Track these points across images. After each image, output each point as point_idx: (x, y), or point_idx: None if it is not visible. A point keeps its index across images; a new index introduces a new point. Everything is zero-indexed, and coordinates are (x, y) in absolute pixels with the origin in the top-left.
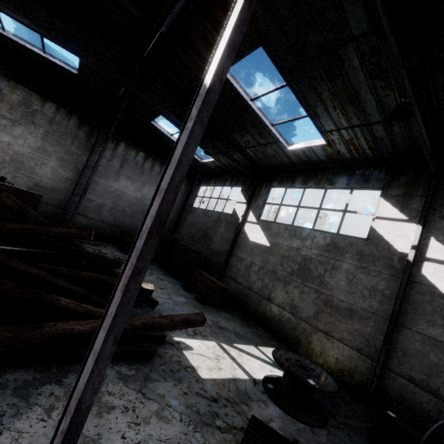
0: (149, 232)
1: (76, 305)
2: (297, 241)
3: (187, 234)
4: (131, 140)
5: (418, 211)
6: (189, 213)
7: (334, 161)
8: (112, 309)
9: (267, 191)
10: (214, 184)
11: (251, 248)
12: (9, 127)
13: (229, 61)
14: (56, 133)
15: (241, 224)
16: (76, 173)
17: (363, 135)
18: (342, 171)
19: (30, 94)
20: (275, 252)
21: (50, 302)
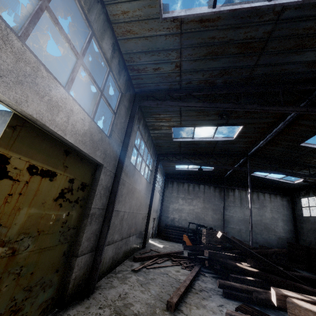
0: None
1: (312, 289)
2: None
3: (313, 240)
4: (239, 186)
5: None
6: (303, 222)
7: None
8: None
9: None
10: (314, 195)
11: None
12: (191, 202)
13: None
14: (207, 197)
15: None
16: (221, 214)
17: None
18: None
19: (193, 185)
20: None
21: (300, 287)
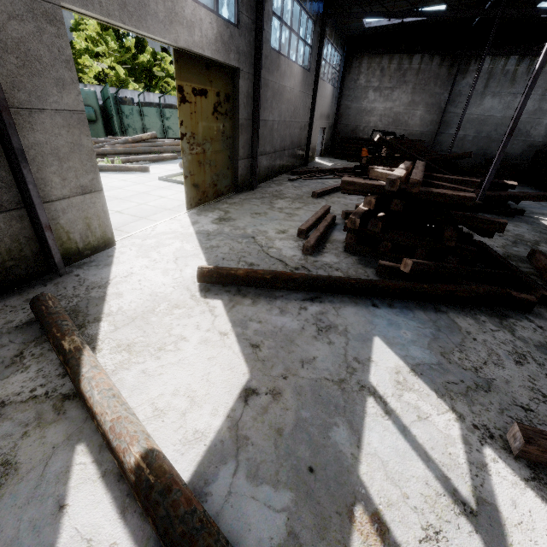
0: (507, 134)
1: None
2: None
3: None
4: (498, 48)
5: None
6: None
7: None
8: (494, 162)
9: None
10: None
11: None
12: (389, 95)
13: (546, 57)
14: (421, 82)
15: None
16: (439, 112)
17: None
18: None
19: (401, 57)
20: None
21: None
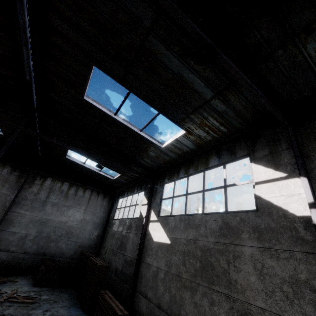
0: None
1: None
2: (192, 230)
3: (109, 246)
4: (57, 175)
5: (293, 164)
6: (111, 225)
7: (201, 147)
8: None
9: (161, 188)
10: (127, 195)
11: (155, 249)
12: None
13: None
14: None
15: (145, 225)
16: (3, 210)
17: (208, 114)
18: (211, 153)
19: None
20: (176, 249)
21: None
